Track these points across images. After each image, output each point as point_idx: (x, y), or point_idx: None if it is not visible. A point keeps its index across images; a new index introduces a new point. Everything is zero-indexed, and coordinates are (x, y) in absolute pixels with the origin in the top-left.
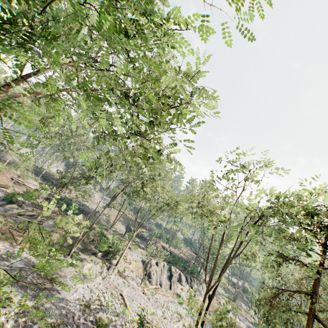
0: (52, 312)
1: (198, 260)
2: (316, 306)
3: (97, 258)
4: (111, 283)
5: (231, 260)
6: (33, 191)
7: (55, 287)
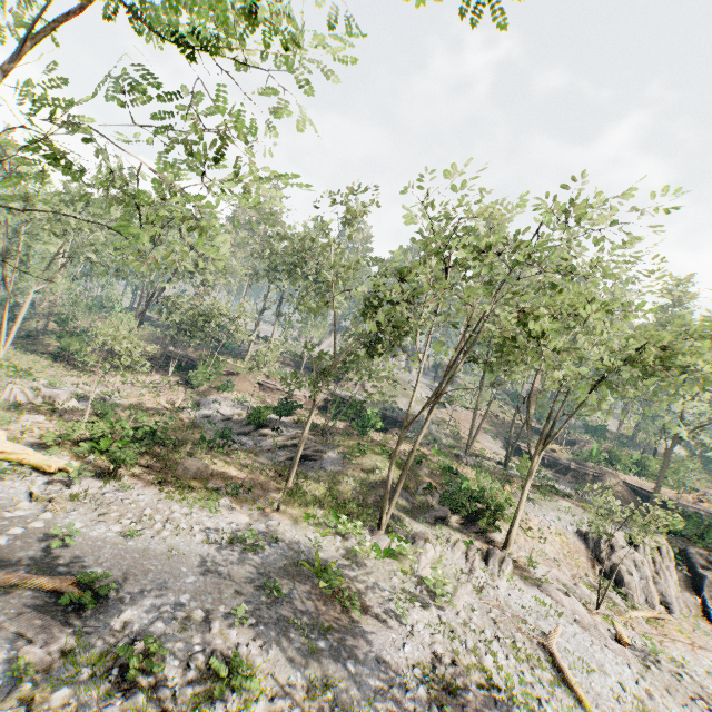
0: (352, 711)
1: None
2: None
3: (450, 528)
4: (506, 606)
5: None
6: (286, 399)
7: (356, 622)
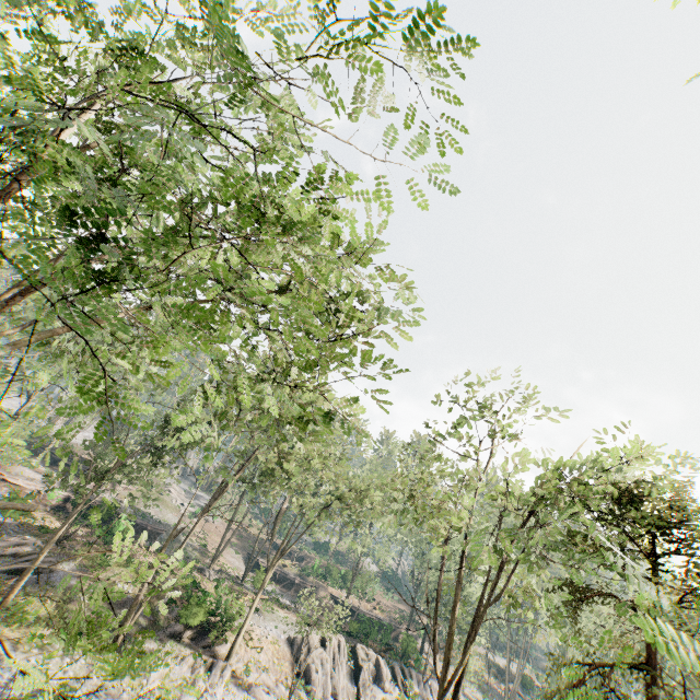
0: None
1: (416, 620)
2: (655, 690)
3: (182, 644)
4: None
5: (482, 610)
6: (28, 495)
7: None
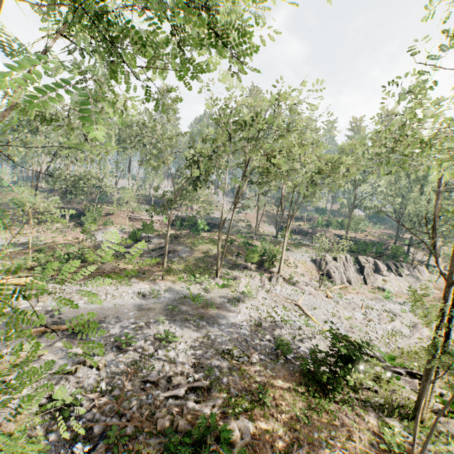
0: (220, 339)
1: (400, 237)
2: None
3: (252, 271)
4: (280, 295)
5: None
6: (150, 223)
7: (214, 313)
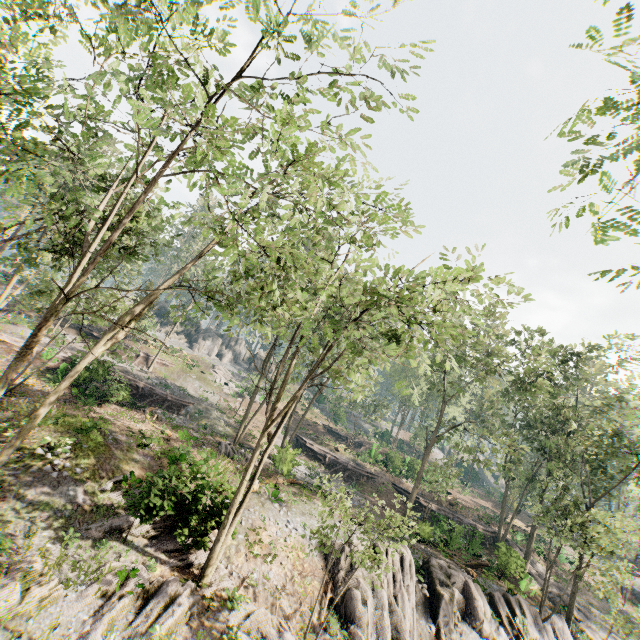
0: None
1: (507, 522)
2: None
3: (128, 546)
4: None
5: None
6: None
7: None
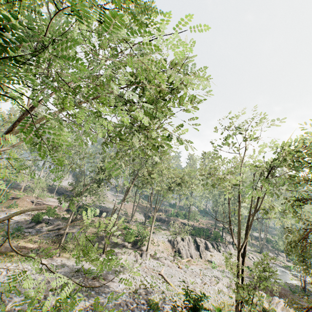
0: (107, 305)
1: (217, 225)
2: None
3: (128, 249)
4: (148, 267)
5: (253, 216)
6: (54, 207)
7: (102, 283)
